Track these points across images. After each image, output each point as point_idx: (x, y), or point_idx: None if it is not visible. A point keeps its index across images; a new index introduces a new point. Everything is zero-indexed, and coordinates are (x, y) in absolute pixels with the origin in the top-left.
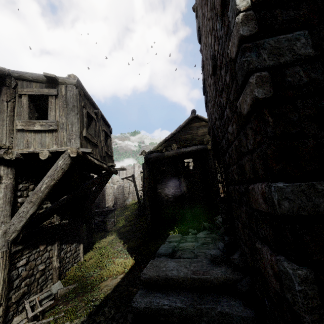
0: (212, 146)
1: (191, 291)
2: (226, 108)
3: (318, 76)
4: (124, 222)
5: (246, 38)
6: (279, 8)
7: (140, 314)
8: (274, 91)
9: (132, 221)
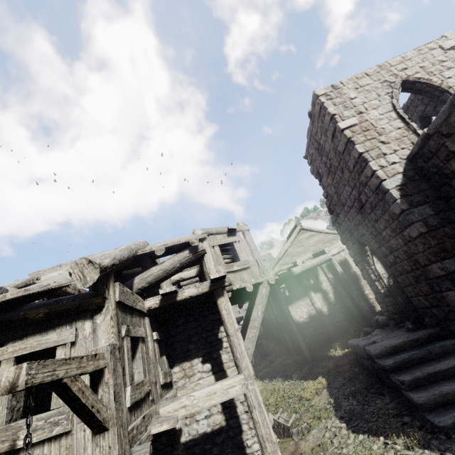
0: (358, 253)
1: (413, 348)
2: (384, 230)
3: (439, 221)
4: None
5: (405, 209)
6: (412, 197)
7: (392, 368)
8: (427, 229)
9: (258, 365)
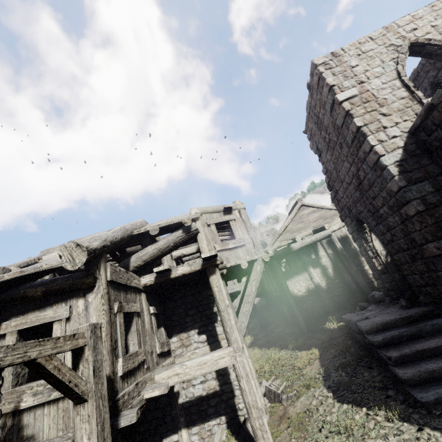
0: (356, 230)
1: (404, 325)
2: (382, 207)
3: (439, 198)
4: (250, 337)
5: (403, 187)
6: (411, 173)
7: (381, 344)
8: (425, 207)
9: (258, 334)
